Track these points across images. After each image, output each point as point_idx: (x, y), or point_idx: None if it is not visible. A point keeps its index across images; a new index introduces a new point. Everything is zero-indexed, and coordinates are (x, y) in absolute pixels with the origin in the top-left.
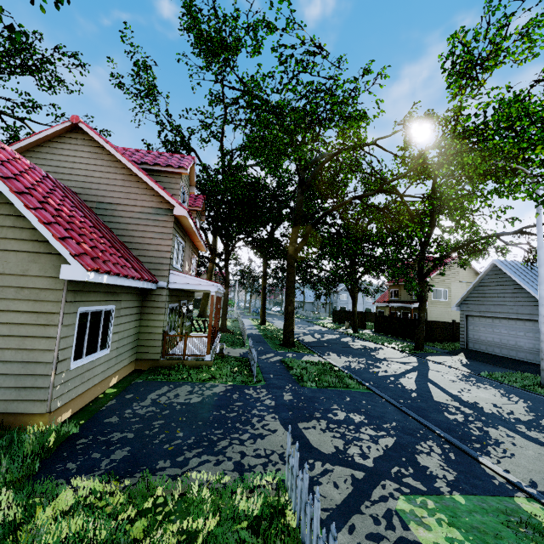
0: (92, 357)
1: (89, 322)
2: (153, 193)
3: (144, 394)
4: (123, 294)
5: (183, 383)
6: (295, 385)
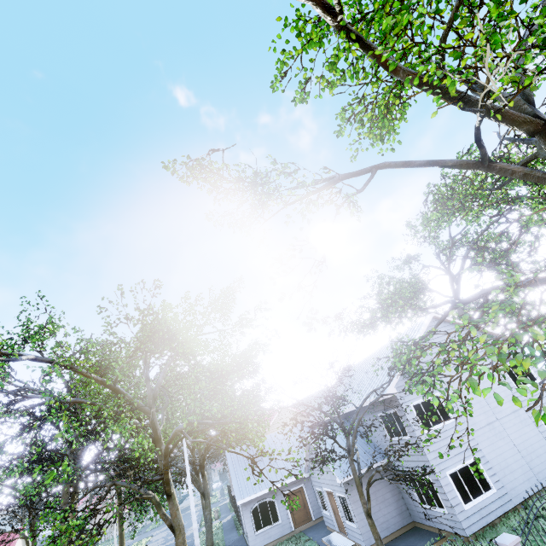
0: None
1: None
2: None
3: None
4: None
5: None
6: None
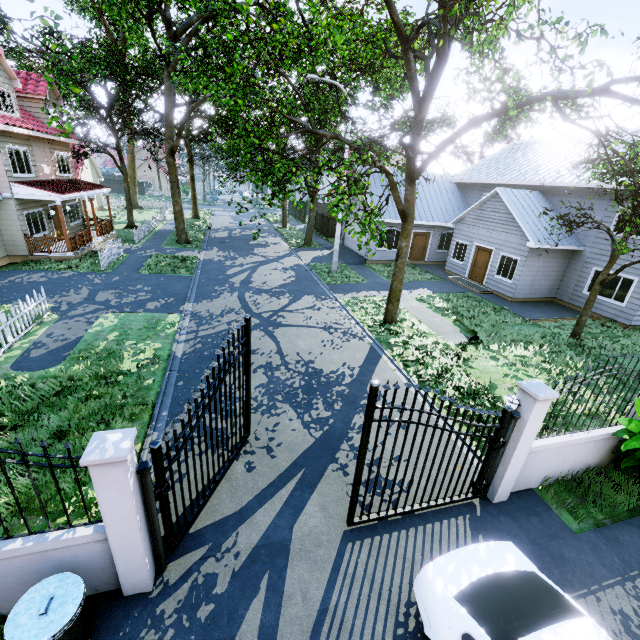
0: None
1: None
2: None
3: (6, 278)
4: None
5: (42, 271)
6: (134, 272)
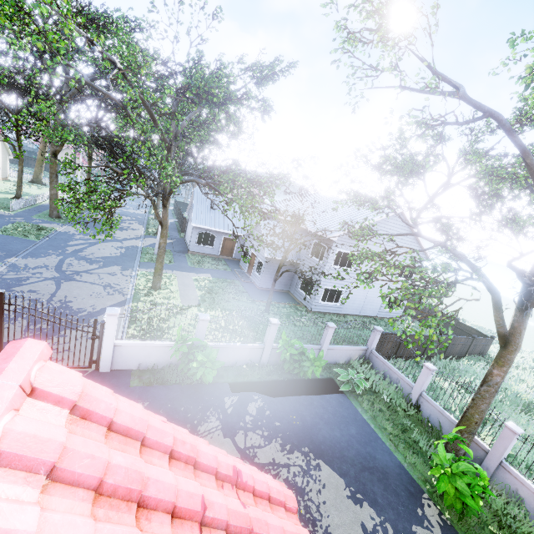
0: None
1: None
2: None
3: None
4: None
5: None
6: None
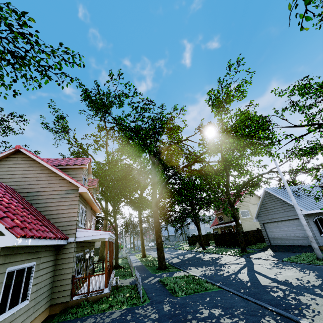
0: (13, 310)
1: (14, 279)
2: (65, 181)
3: None
4: (42, 252)
5: (87, 317)
6: (171, 297)
